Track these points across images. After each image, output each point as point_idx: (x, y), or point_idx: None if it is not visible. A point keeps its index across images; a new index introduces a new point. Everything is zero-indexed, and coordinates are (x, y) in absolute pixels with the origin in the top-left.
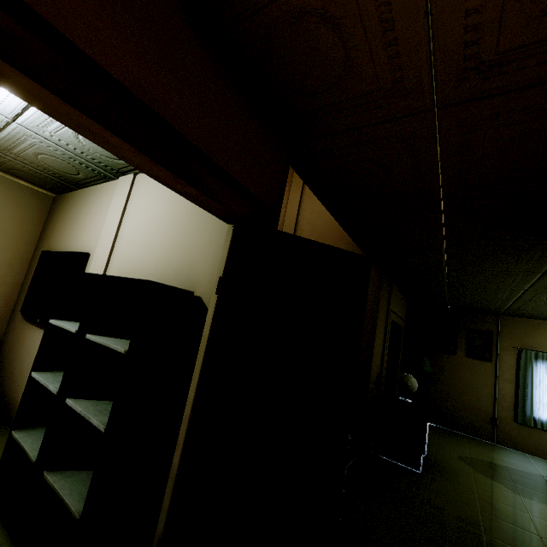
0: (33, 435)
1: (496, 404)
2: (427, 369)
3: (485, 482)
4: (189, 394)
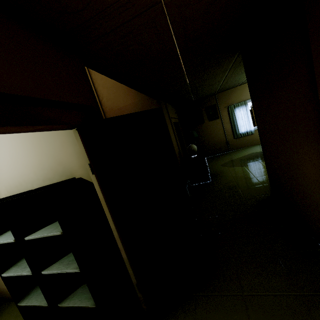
0: (33, 296)
1: (226, 136)
2: (196, 136)
3: (232, 169)
4: (111, 227)
